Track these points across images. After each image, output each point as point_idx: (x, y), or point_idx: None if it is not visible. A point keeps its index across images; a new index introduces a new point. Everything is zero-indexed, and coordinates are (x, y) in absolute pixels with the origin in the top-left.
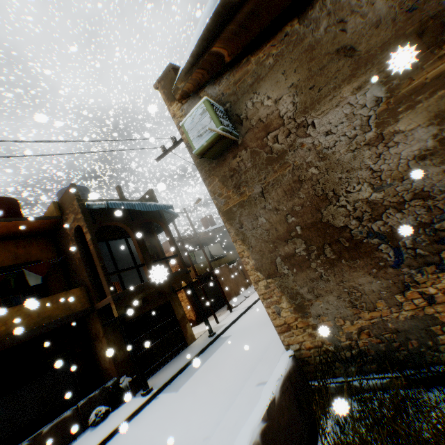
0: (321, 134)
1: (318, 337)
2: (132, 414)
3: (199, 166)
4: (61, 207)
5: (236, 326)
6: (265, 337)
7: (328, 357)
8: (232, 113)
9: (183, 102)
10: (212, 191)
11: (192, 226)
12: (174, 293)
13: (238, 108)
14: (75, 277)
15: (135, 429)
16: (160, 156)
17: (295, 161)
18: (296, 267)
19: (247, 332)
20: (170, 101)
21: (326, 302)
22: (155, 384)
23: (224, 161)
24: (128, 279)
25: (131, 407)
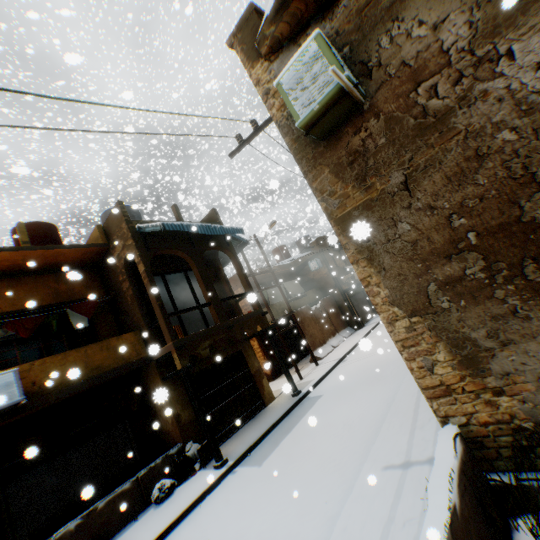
0: (525, 69)
1: (503, 407)
2: (204, 491)
3: (298, 153)
4: (107, 232)
5: (326, 383)
6: (375, 400)
7: (523, 439)
8: (354, 62)
9: (271, 59)
10: (318, 189)
11: (265, 257)
12: (247, 341)
13: (363, 52)
14: (127, 319)
15: (211, 513)
16: (235, 149)
17: (468, 124)
18: (465, 297)
19: (345, 391)
20: (252, 62)
21: (521, 352)
22: (230, 454)
23: (339, 141)
24: (188, 324)
25: (203, 483)
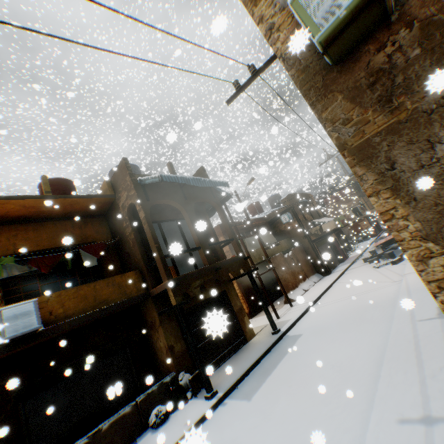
0: None
1: None
2: (197, 421)
3: (305, 84)
4: (113, 185)
5: (304, 323)
6: (362, 342)
7: None
8: None
9: None
10: (329, 119)
11: (244, 210)
12: (230, 282)
13: None
14: (128, 260)
15: None
16: (232, 96)
17: None
18: None
19: (325, 332)
20: (255, 0)
21: None
22: (218, 385)
23: (357, 63)
24: (178, 266)
25: (195, 413)
